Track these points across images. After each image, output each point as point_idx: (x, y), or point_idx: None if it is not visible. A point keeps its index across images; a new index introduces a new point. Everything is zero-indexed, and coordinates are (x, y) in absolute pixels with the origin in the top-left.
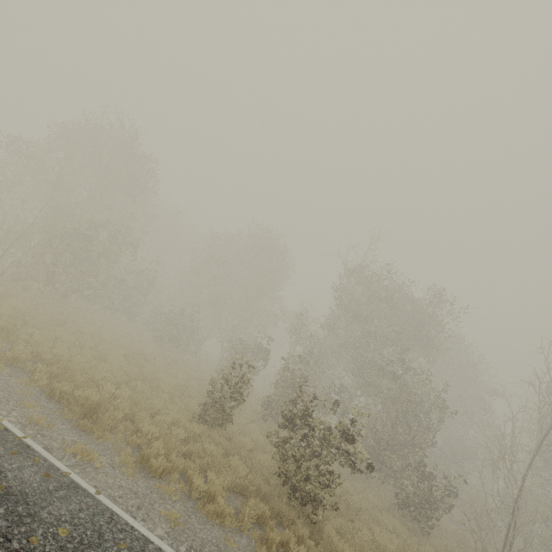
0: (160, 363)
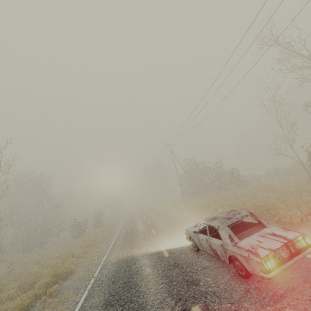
0: (24, 260)
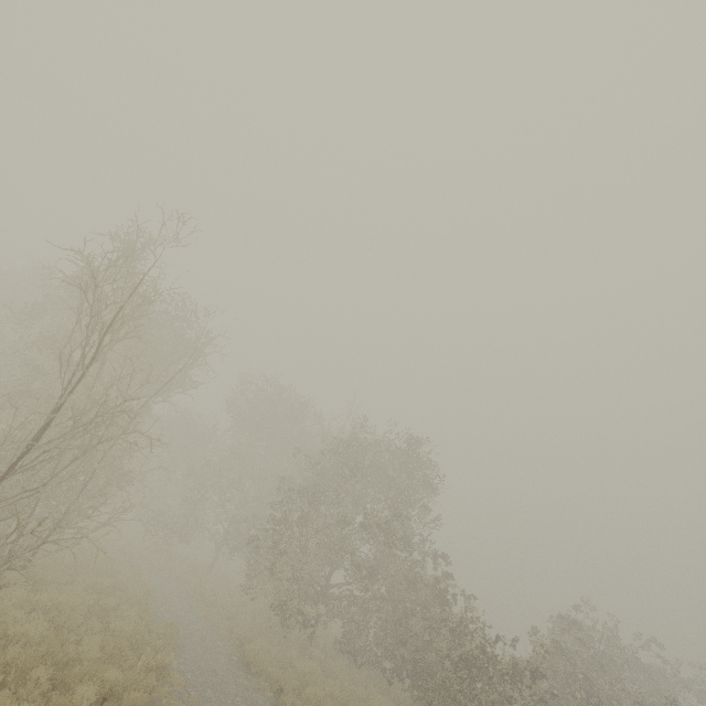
0: None
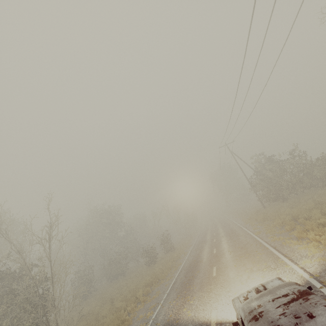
0: (107, 293)
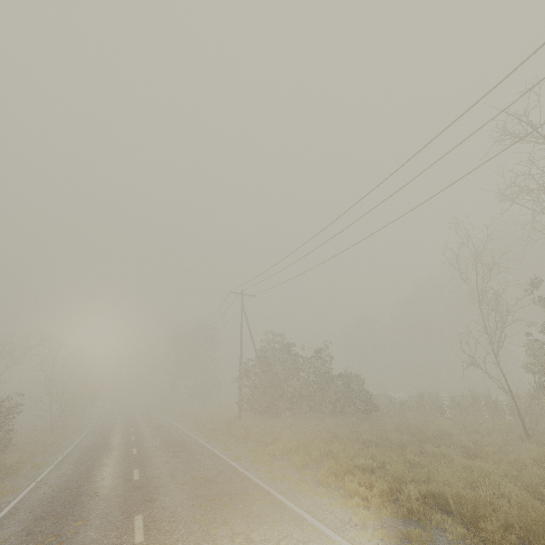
0: None
